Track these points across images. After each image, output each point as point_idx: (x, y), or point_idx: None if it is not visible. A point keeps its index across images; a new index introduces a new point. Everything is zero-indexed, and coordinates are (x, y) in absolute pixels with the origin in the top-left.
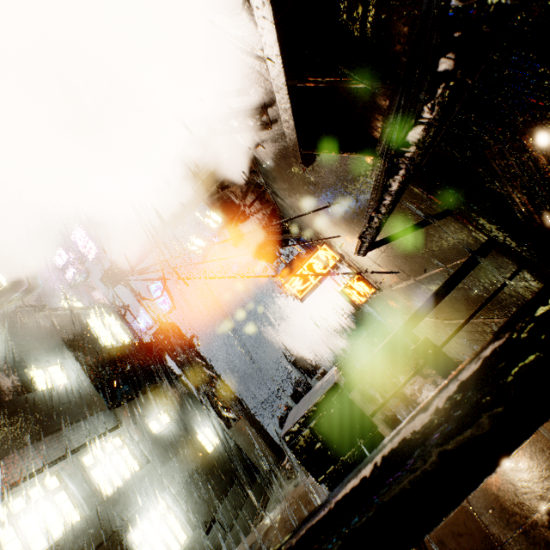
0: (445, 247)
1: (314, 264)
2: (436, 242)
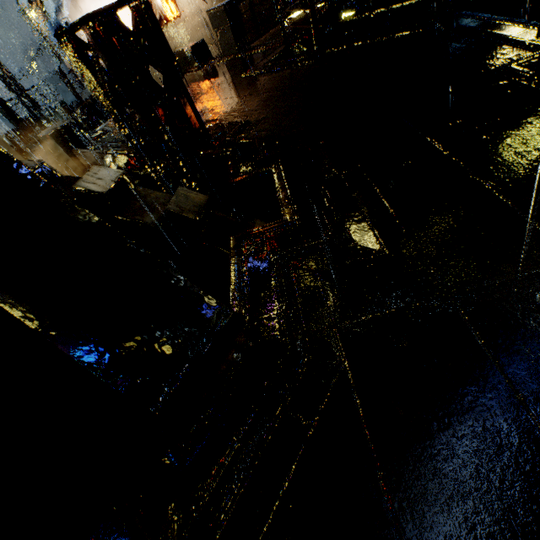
0: None
1: None
2: None
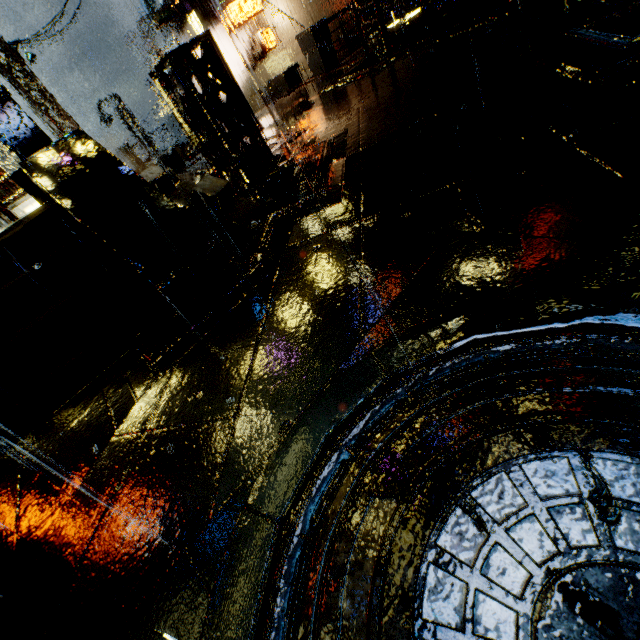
0: (344, 4)
1: (249, 2)
2: (341, 0)
